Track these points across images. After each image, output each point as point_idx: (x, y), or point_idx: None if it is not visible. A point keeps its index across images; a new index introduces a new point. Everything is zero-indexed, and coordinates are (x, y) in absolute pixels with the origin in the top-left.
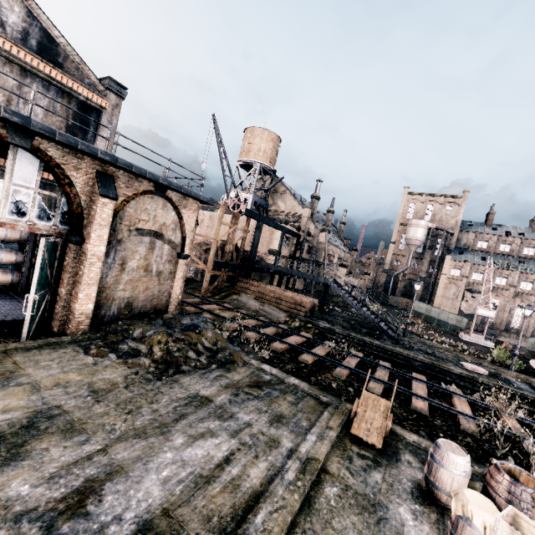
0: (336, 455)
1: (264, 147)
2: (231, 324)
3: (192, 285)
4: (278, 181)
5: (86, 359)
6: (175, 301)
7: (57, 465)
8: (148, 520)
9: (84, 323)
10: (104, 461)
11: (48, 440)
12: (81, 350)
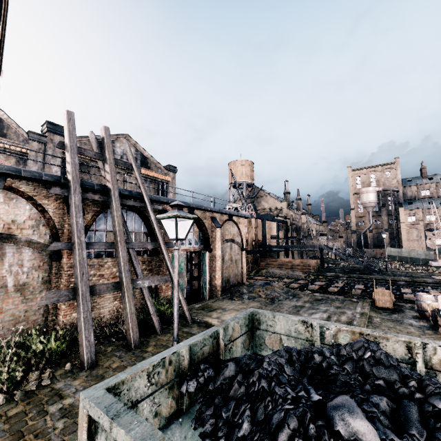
0: (373, 313)
1: (245, 171)
2: (278, 283)
3: None
4: (260, 190)
5: (237, 302)
6: (244, 275)
7: None
8: None
9: (219, 291)
10: None
11: None
12: (230, 300)
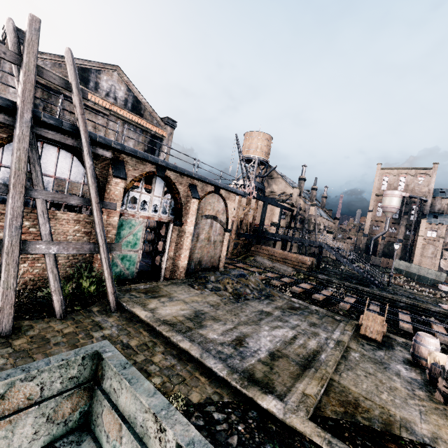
0: (353, 342)
1: (260, 145)
2: (259, 275)
3: None
4: (273, 170)
5: (196, 291)
6: (222, 260)
7: (220, 330)
8: (272, 352)
9: (182, 273)
10: (238, 331)
11: (209, 322)
12: (189, 287)
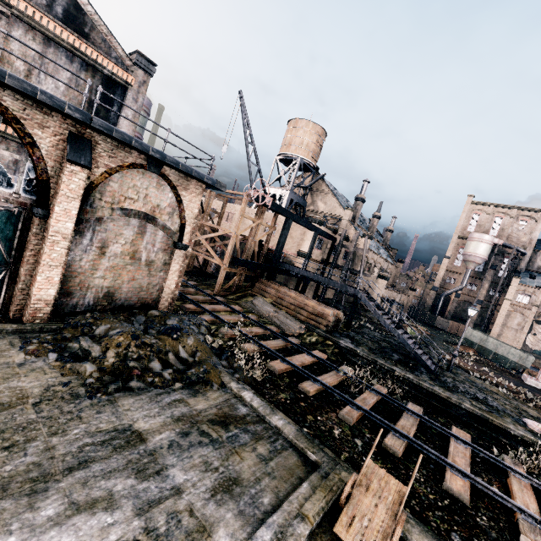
0: None
1: (307, 141)
2: (230, 331)
3: (209, 281)
4: (319, 179)
5: (15, 357)
6: (168, 296)
7: None
8: None
9: (42, 311)
10: None
11: None
12: (19, 344)
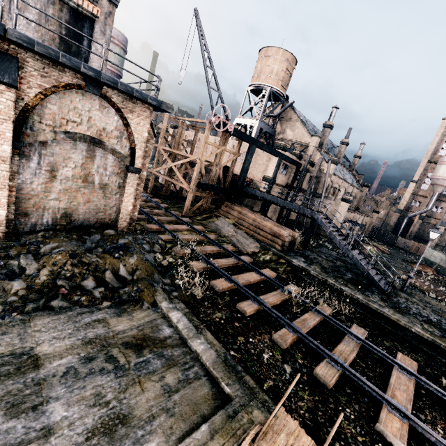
0: None
1: (276, 69)
2: (183, 249)
3: (182, 204)
4: (287, 107)
5: None
6: (126, 217)
7: None
8: None
9: None
10: None
11: None
12: None
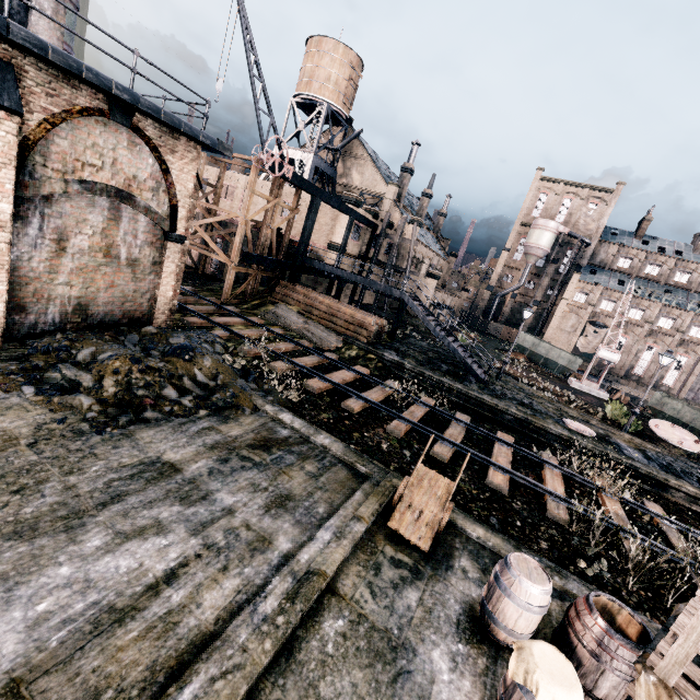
0: (357, 562)
1: (336, 75)
2: (253, 348)
3: (212, 286)
4: (354, 137)
5: None
6: (164, 308)
7: None
8: None
9: None
10: None
11: None
12: None
